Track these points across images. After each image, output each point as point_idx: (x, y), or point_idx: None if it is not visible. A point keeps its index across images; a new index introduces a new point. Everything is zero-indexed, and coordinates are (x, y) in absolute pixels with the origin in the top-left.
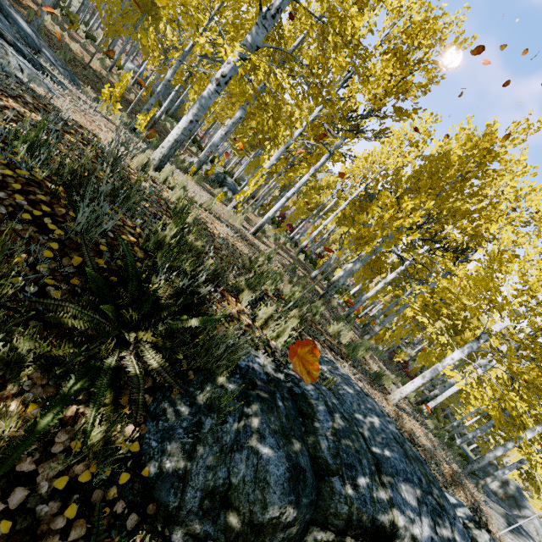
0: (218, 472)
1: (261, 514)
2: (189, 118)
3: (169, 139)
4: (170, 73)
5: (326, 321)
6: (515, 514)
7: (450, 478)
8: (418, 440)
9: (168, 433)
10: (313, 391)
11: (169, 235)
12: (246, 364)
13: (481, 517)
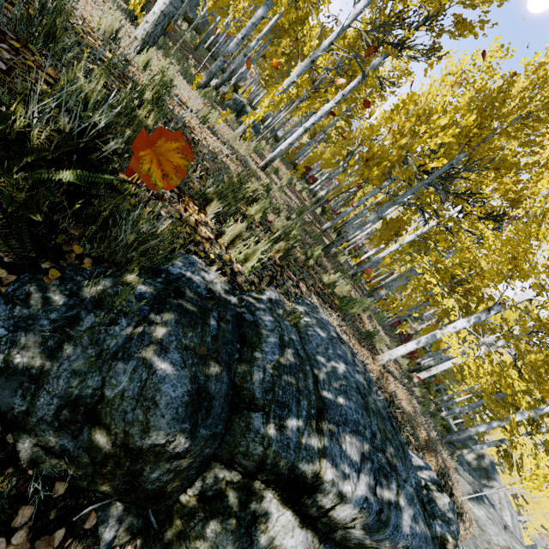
0: (88, 380)
1: (140, 438)
2: None
3: (155, 10)
4: None
5: (323, 269)
6: (483, 483)
7: (425, 442)
8: (399, 403)
9: (26, 322)
10: (270, 323)
11: (97, 89)
12: (182, 272)
13: (447, 481)
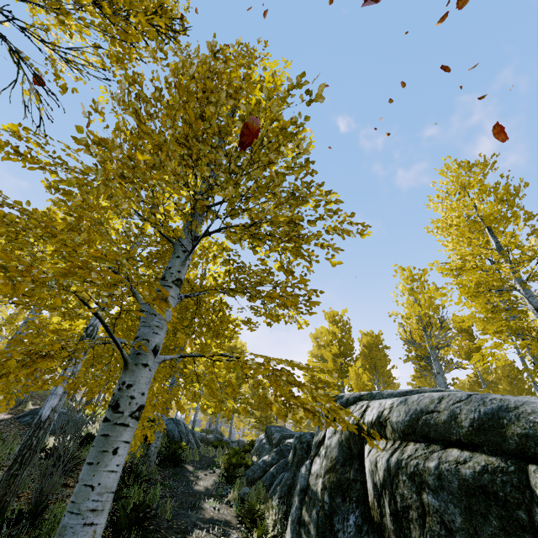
0: None
1: None
2: None
3: None
4: None
5: None
6: None
7: None
8: None
9: None
10: None
11: None
12: None
13: None
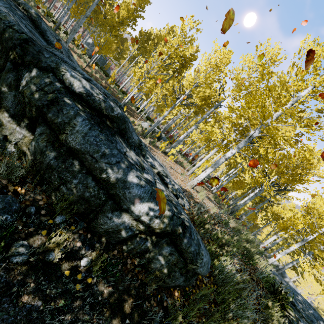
0: None
1: None
2: (211, 171)
3: (201, 177)
4: (167, 113)
5: None
6: None
7: None
8: None
9: None
10: None
11: (255, 257)
12: None
13: None
